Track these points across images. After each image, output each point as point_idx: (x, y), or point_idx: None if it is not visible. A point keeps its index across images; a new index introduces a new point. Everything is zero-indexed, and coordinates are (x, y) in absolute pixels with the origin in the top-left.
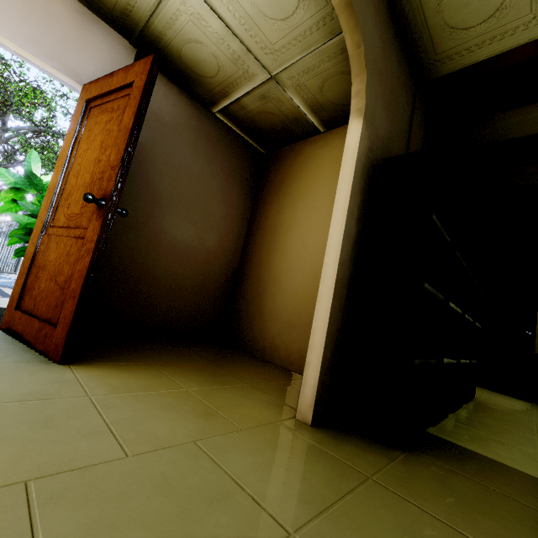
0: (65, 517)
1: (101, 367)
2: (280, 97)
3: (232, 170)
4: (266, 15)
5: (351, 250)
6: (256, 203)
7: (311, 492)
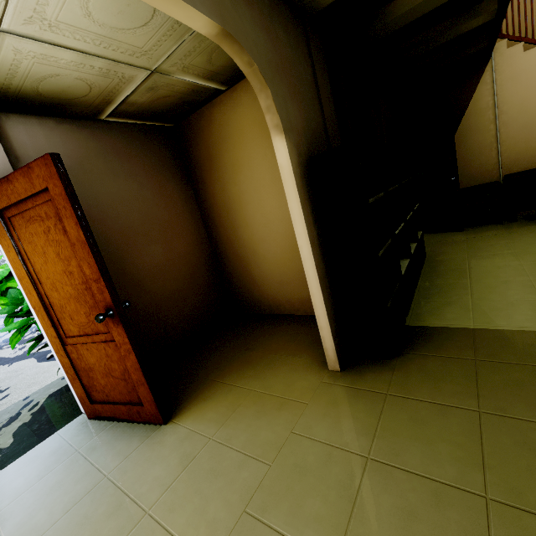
0: (277, 514)
1: (190, 408)
2: (169, 82)
3: (156, 167)
4: (122, 28)
5: (319, 249)
6: (195, 184)
7: (364, 425)
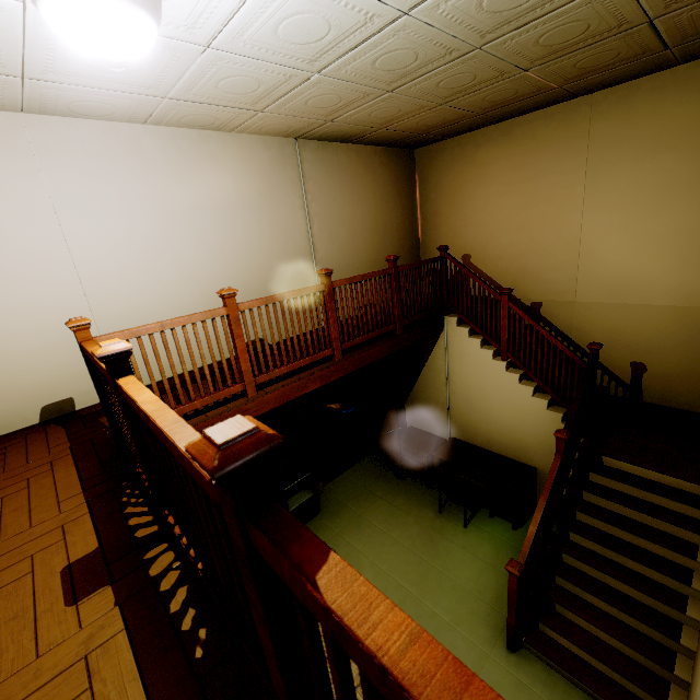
0: None
1: None
2: None
3: None
4: None
5: None
6: None
7: None
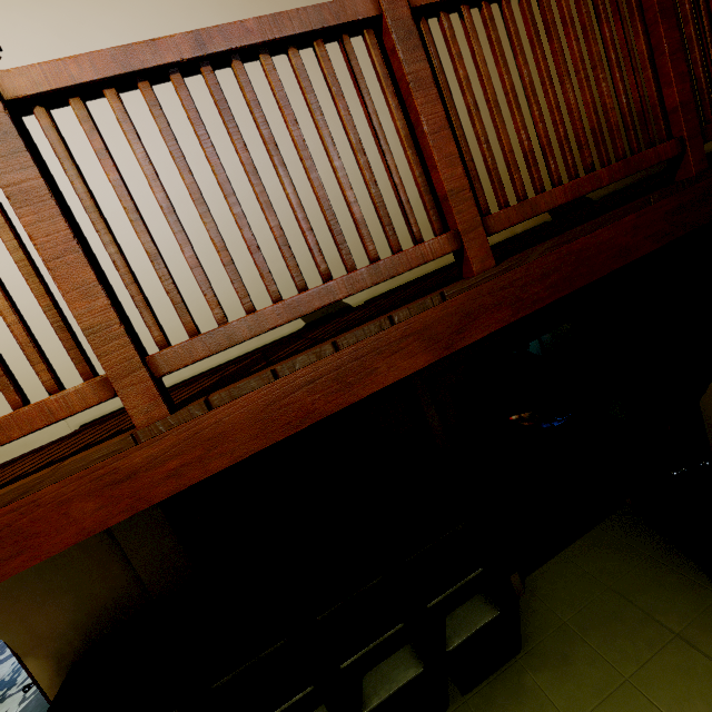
0: None
1: None
2: None
3: None
4: None
5: None
6: None
7: None
